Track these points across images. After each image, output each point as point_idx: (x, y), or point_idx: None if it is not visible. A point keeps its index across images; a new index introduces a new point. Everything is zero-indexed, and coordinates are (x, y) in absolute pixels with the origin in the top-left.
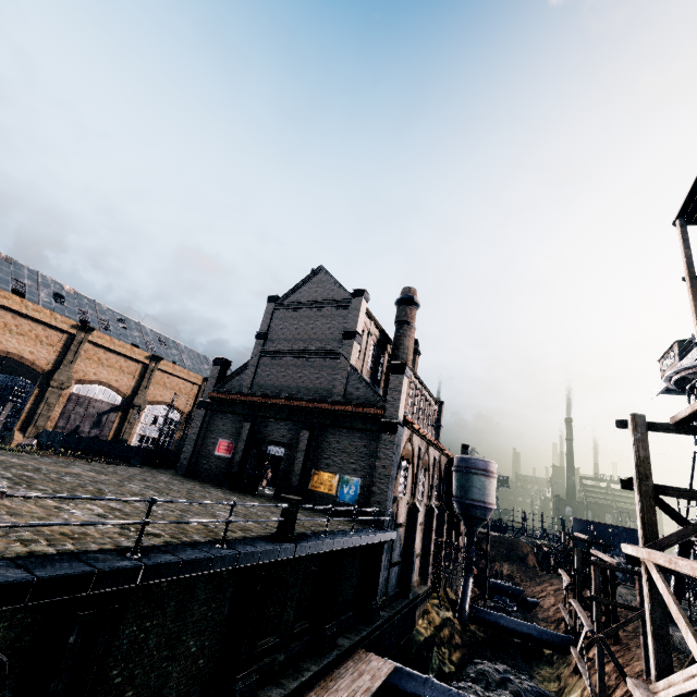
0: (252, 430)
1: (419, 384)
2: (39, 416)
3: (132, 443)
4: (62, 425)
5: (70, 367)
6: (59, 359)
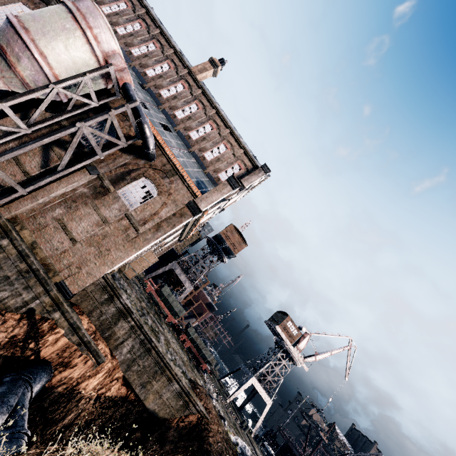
0: None
1: (192, 81)
2: None
3: None
4: None
5: None
6: None
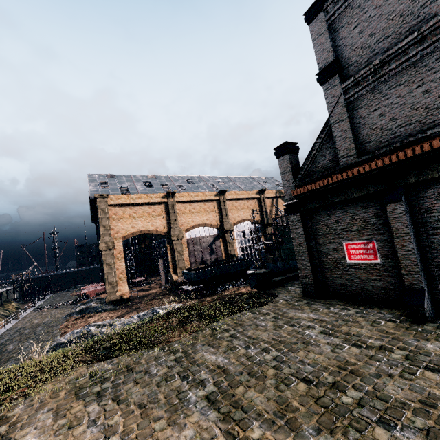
0: (407, 213)
1: None
2: (178, 261)
3: (238, 255)
4: (193, 261)
5: (176, 224)
6: (168, 222)
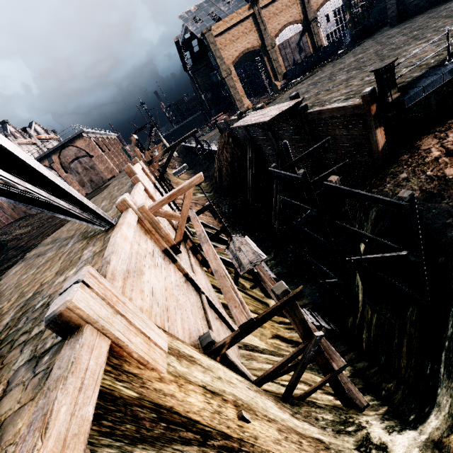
0: None
1: None
2: (276, 69)
3: (324, 45)
4: (287, 65)
5: (266, 33)
6: (259, 35)
